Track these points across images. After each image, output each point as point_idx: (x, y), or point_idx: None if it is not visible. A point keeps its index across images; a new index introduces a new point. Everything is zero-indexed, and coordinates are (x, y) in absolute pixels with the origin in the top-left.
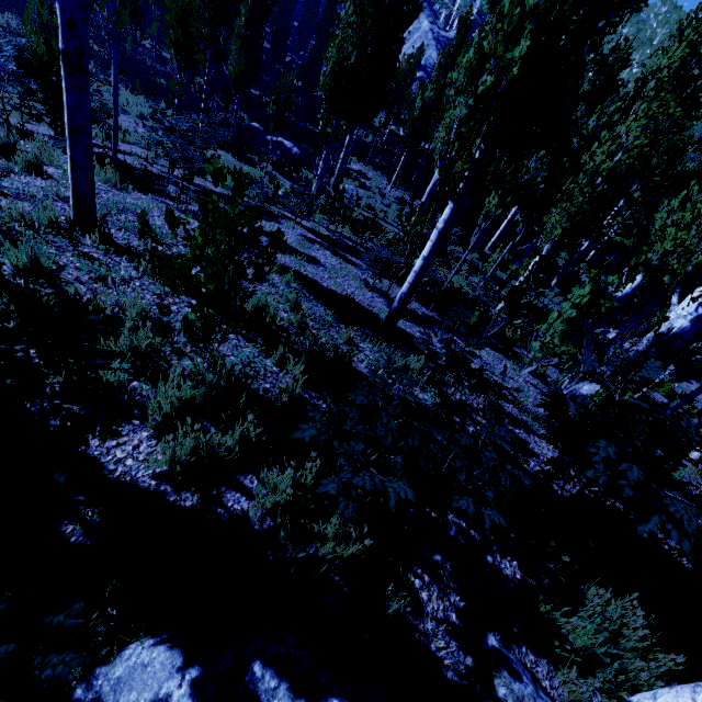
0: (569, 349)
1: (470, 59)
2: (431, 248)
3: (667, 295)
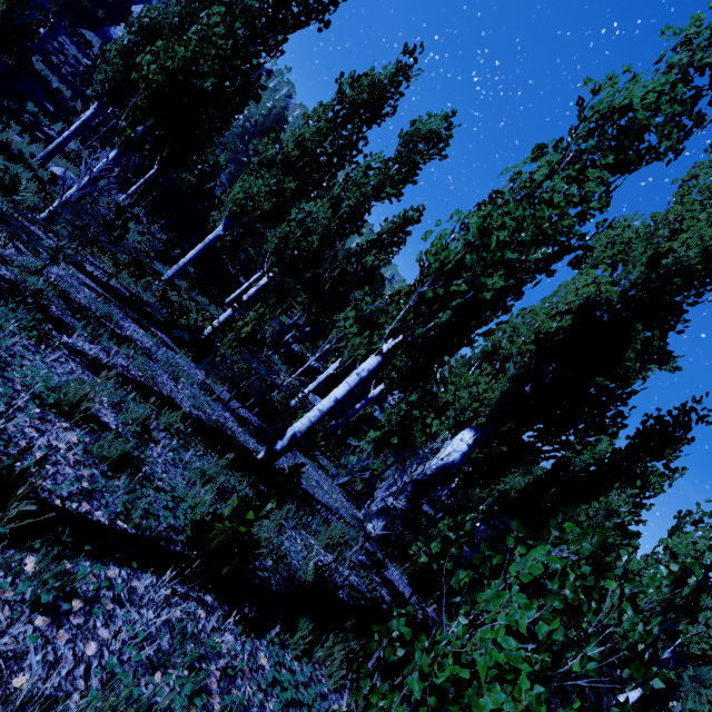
0: (381, 466)
1: (448, 257)
2: (348, 392)
3: (449, 434)
